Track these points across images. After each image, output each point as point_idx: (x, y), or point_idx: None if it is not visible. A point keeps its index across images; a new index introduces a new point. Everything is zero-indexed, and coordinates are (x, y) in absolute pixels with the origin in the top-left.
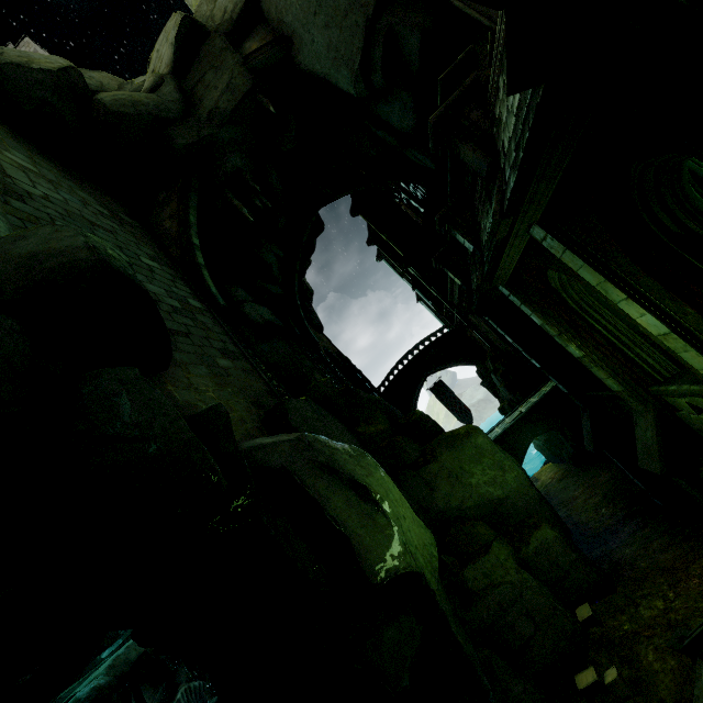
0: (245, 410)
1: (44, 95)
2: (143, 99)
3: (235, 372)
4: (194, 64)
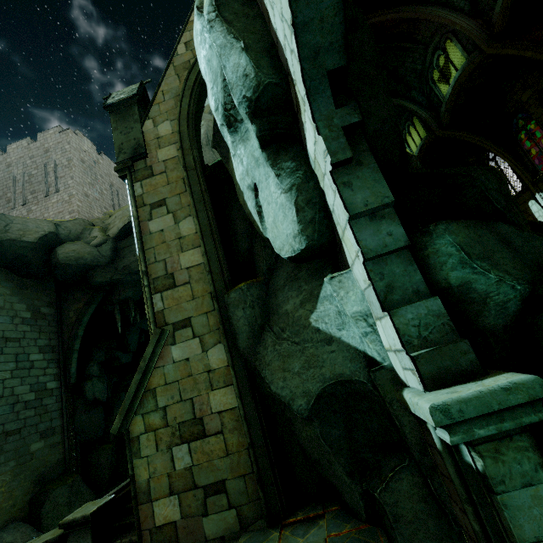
0: (23, 492)
1: (23, 252)
2: (85, 255)
3: (41, 452)
4: (130, 236)
